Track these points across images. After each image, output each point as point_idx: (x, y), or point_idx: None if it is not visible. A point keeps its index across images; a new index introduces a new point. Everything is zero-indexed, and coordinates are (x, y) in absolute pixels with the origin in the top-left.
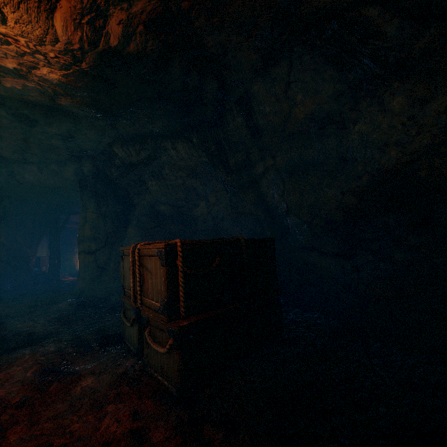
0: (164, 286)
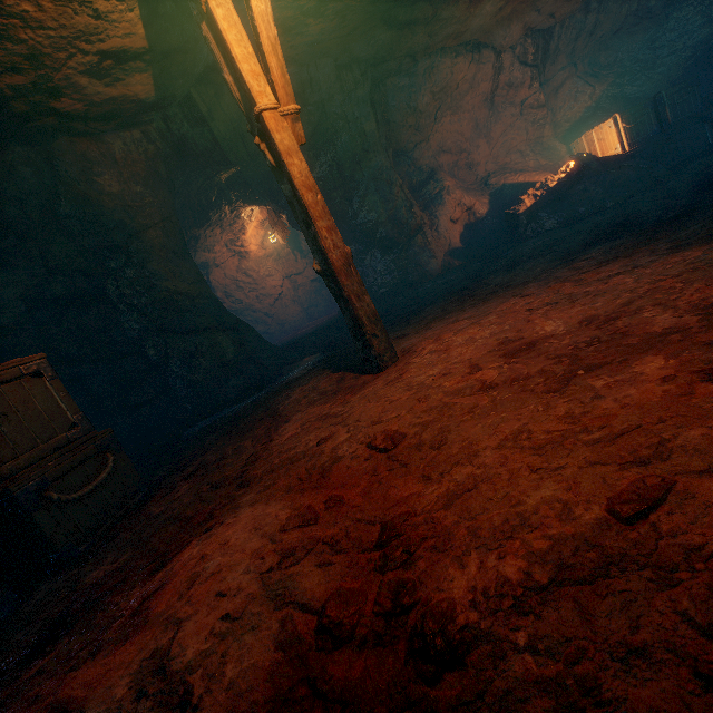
0: (70, 400)
